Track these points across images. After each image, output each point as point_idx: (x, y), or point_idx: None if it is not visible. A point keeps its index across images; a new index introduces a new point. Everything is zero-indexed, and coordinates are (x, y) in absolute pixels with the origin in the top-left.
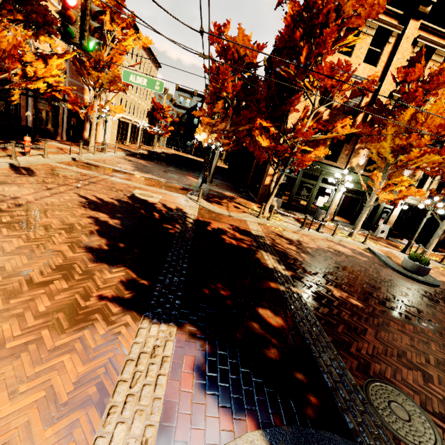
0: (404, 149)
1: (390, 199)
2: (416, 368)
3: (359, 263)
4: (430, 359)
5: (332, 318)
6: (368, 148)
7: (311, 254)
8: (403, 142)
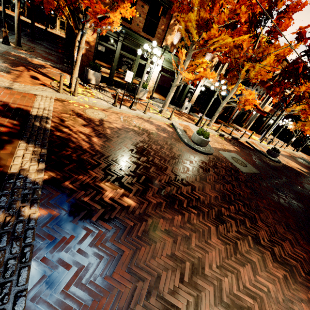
0: (207, 26)
1: (190, 78)
2: (165, 307)
3: (158, 140)
4: (185, 270)
5: (68, 259)
6: (178, 20)
7: (107, 137)
8: (207, 15)
